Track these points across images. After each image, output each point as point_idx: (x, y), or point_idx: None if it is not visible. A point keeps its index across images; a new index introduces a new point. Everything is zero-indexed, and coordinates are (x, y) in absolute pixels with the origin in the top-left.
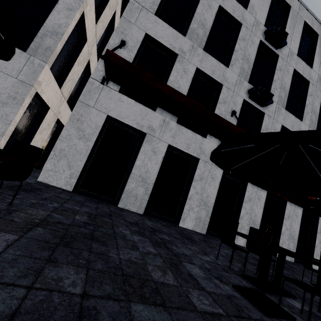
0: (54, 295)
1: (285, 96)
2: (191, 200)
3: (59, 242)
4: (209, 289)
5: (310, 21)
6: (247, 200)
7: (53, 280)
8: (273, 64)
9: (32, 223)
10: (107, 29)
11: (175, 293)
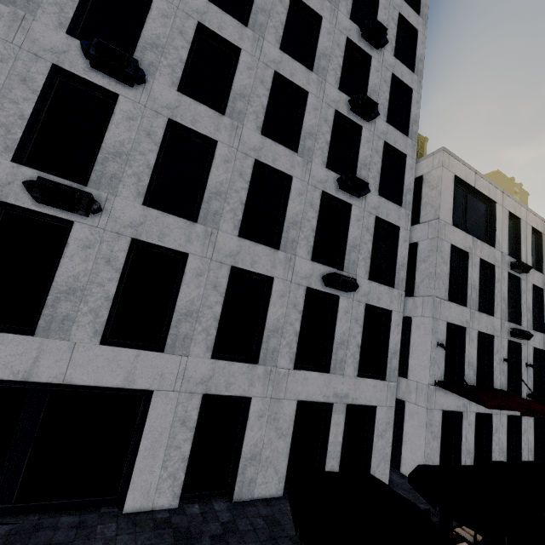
0: None
1: (530, 317)
2: (494, 453)
3: None
4: None
5: (535, 223)
6: (523, 433)
7: None
8: (515, 285)
9: None
10: None
11: None
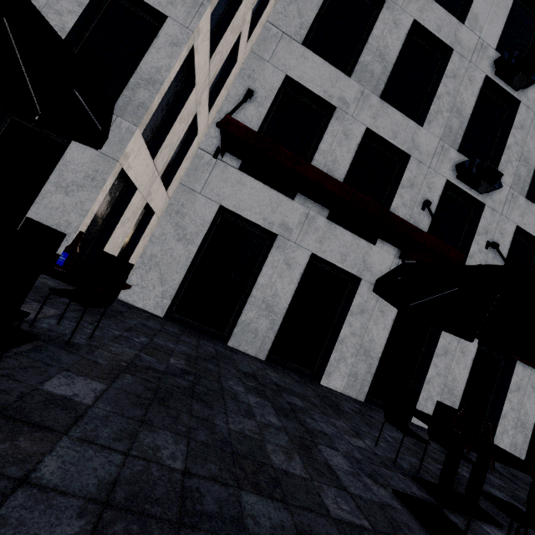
0: (153, 467)
1: (527, 174)
2: (344, 345)
3: (153, 397)
4: (354, 490)
5: None
6: (441, 353)
7: (150, 448)
8: (507, 118)
9: (118, 367)
10: (225, 62)
11: (302, 488)
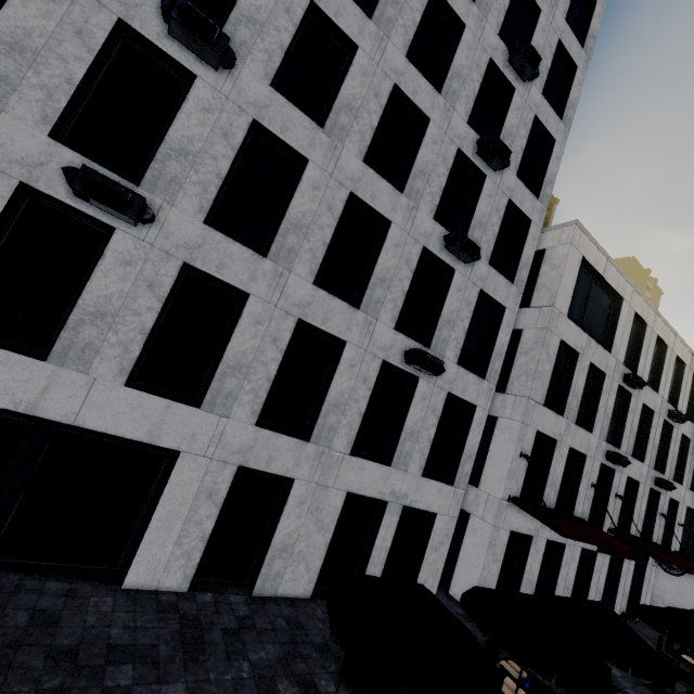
0: None
1: (632, 441)
2: (559, 588)
3: None
4: None
5: (662, 332)
6: (596, 571)
7: None
8: (624, 401)
9: None
10: None
11: None
